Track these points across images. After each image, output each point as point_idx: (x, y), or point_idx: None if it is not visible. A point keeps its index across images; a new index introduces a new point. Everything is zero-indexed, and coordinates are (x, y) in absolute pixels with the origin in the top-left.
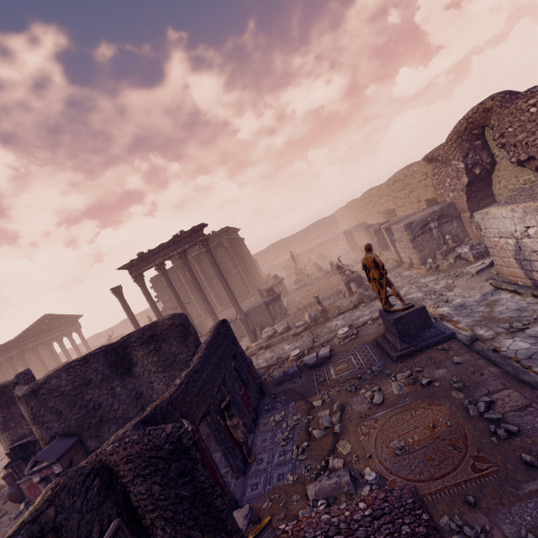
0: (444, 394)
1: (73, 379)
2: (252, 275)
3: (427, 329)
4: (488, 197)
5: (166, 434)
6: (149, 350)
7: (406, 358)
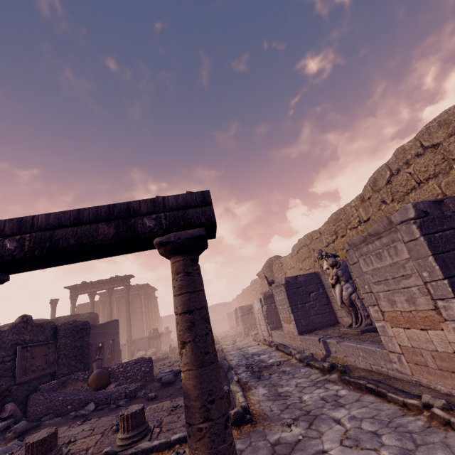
0: None
1: None
2: (152, 324)
3: None
4: None
5: (83, 322)
6: None
7: None
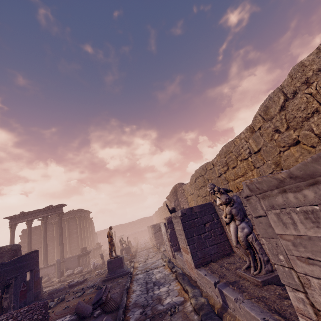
0: None
1: None
2: (87, 240)
3: (120, 268)
4: None
5: None
6: None
7: (106, 281)
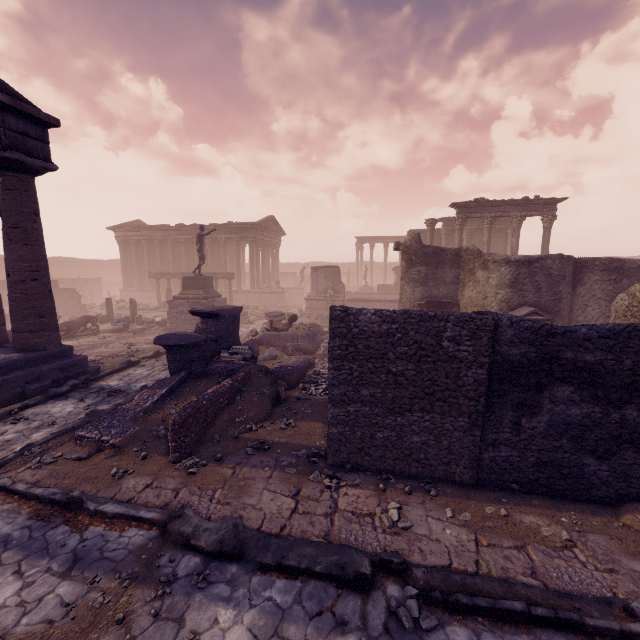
0: None
1: (560, 268)
2: None
3: None
4: None
5: None
6: (607, 278)
7: None
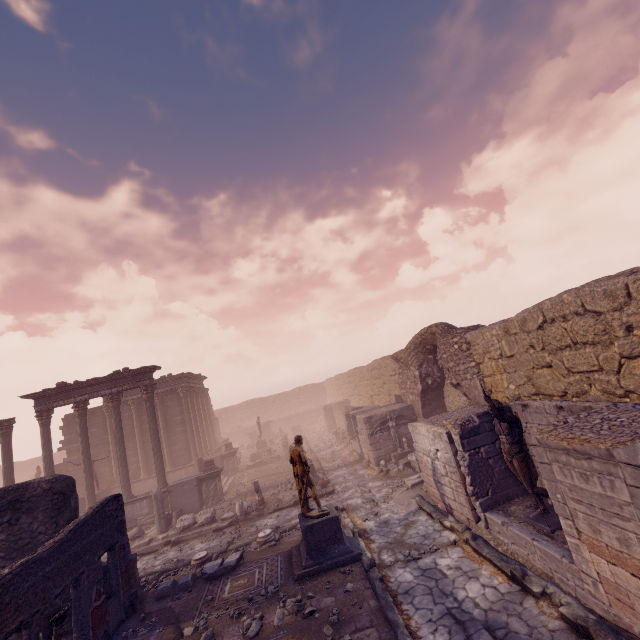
0: (316, 629)
1: None
2: (203, 437)
3: (337, 544)
4: (441, 407)
5: None
6: None
7: (307, 579)
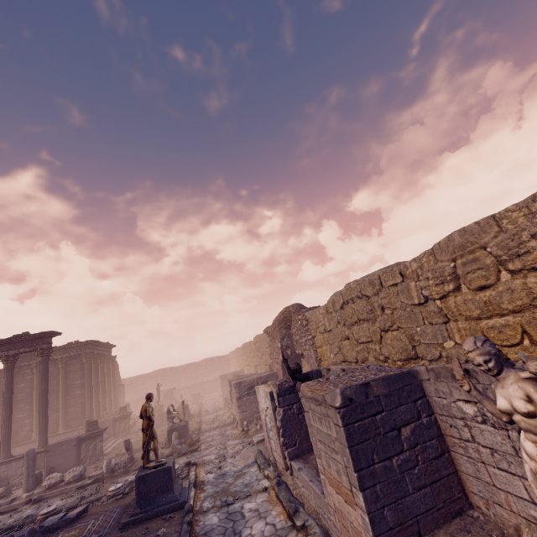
0: None
1: None
2: (103, 401)
3: (166, 493)
4: None
5: None
6: None
7: (130, 526)
